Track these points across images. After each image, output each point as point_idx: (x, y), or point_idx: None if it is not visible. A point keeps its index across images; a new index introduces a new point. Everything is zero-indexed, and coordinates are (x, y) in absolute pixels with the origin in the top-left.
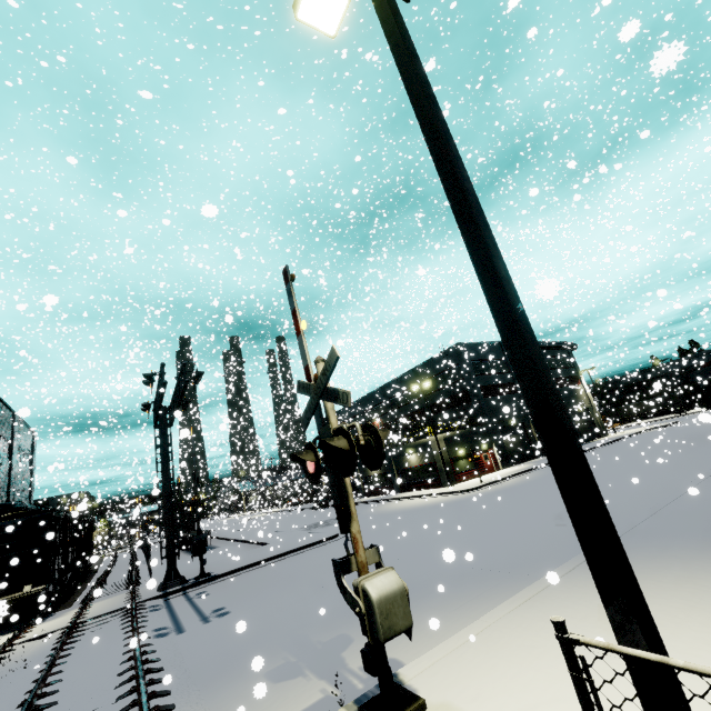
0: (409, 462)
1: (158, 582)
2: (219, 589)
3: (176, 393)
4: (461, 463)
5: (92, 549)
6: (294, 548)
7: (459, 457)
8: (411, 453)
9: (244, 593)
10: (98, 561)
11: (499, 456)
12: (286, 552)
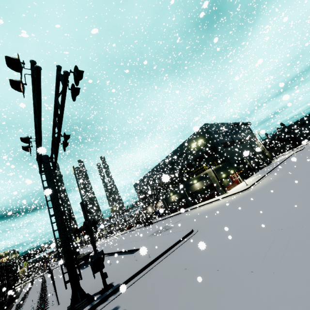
0: (195, 188)
1: (64, 303)
2: (132, 301)
3: (54, 131)
4: (225, 181)
5: (14, 282)
6: (171, 245)
7: (223, 178)
8: (196, 183)
9: (175, 304)
10: (21, 288)
11: (239, 175)
12: (166, 250)
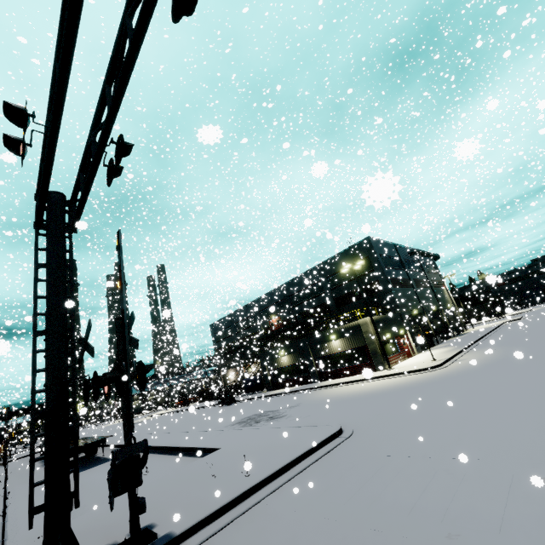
0: (331, 349)
1: None
2: None
3: (96, 127)
4: (388, 347)
5: None
6: (298, 454)
7: (386, 340)
8: (334, 339)
9: None
10: None
11: (413, 341)
12: (287, 464)
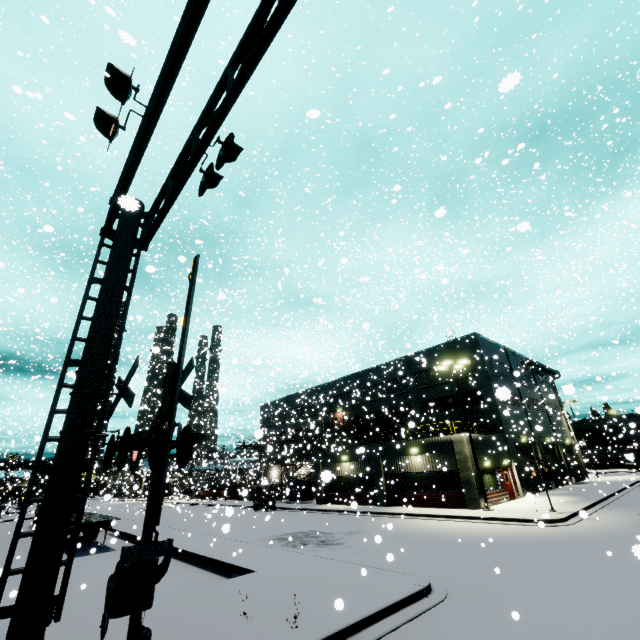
0: (409, 465)
1: None
2: None
3: (203, 121)
4: (486, 479)
5: None
6: (370, 612)
7: (484, 469)
8: (415, 454)
9: None
10: None
11: (519, 478)
12: (354, 624)
